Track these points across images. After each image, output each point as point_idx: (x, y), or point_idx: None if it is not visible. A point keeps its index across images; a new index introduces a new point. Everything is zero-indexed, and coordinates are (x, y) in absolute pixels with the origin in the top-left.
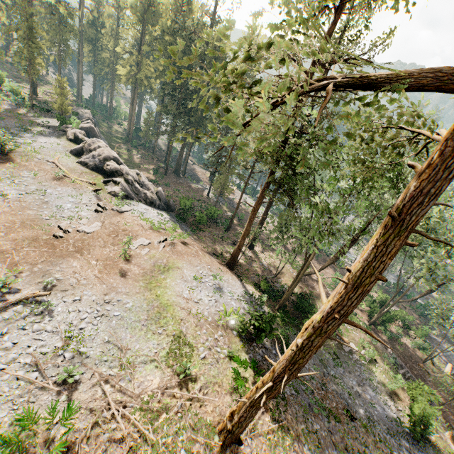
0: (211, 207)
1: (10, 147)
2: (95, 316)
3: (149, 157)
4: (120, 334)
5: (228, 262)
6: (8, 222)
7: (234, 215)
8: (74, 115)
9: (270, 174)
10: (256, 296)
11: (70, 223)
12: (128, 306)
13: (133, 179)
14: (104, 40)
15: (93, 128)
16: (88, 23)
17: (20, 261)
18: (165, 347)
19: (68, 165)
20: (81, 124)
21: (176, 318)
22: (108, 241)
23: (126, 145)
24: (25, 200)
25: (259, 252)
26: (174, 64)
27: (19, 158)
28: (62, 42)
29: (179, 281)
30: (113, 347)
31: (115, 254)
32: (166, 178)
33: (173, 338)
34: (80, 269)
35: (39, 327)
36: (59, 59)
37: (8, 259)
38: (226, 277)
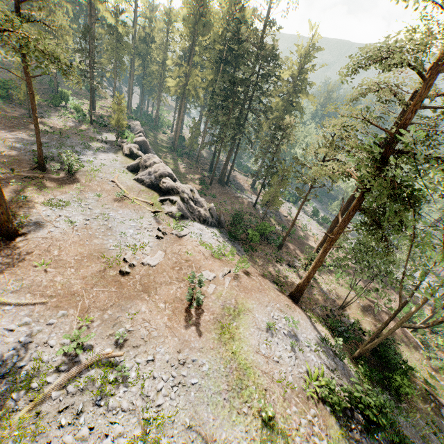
0: (263, 223)
1: (76, 168)
2: (171, 384)
3: (193, 166)
4: (202, 414)
5: (291, 293)
6: (76, 255)
7: (288, 232)
8: (126, 128)
9: (359, 201)
10: (329, 340)
11: (134, 254)
12: (204, 369)
13: (187, 197)
14: (154, 54)
15: (146, 141)
16: (140, 38)
17: (90, 305)
18: (255, 437)
19: (126, 183)
20: (135, 138)
21: (260, 388)
22: (173, 276)
23: (171, 154)
24: (91, 227)
25: (317, 276)
26: (223, 72)
27: (83, 178)
28: (117, 59)
29: (252, 330)
30: (196, 437)
31: (182, 293)
32: (211, 188)
33: (262, 421)
34: (149, 316)
35: (114, 403)
36: (114, 75)
37: (78, 304)
38: (296, 316)
